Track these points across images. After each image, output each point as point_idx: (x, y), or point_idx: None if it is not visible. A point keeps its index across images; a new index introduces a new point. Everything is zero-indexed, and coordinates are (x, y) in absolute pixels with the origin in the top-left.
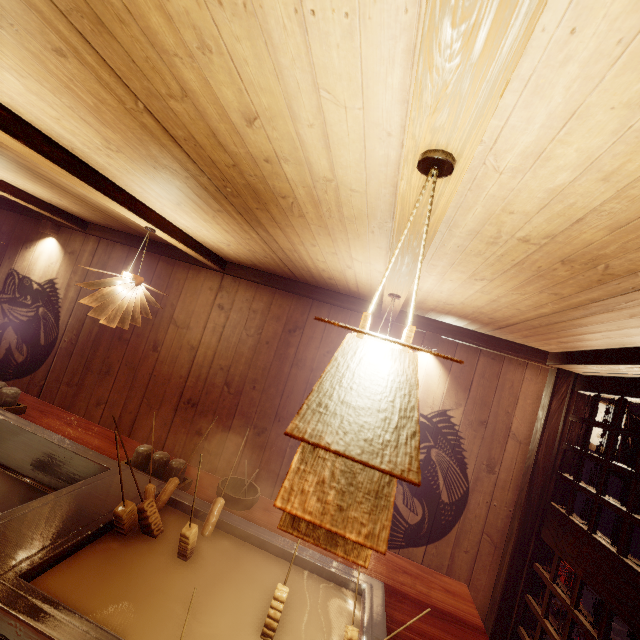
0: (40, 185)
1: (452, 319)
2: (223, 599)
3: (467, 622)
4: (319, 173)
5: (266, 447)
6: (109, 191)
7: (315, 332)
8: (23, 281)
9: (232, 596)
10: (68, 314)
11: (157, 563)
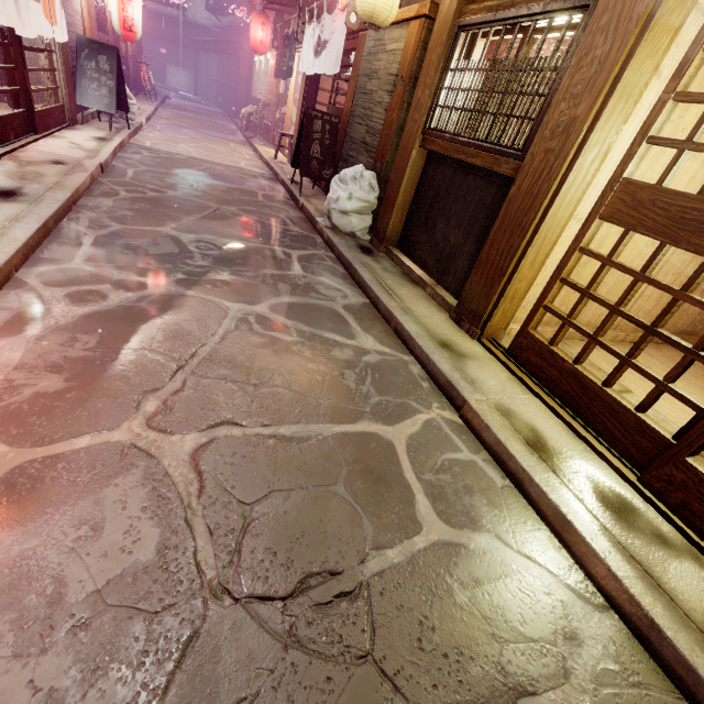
0: None
1: None
2: None
3: None
4: None
5: None
6: None
7: None
8: None
9: None
10: None
11: None
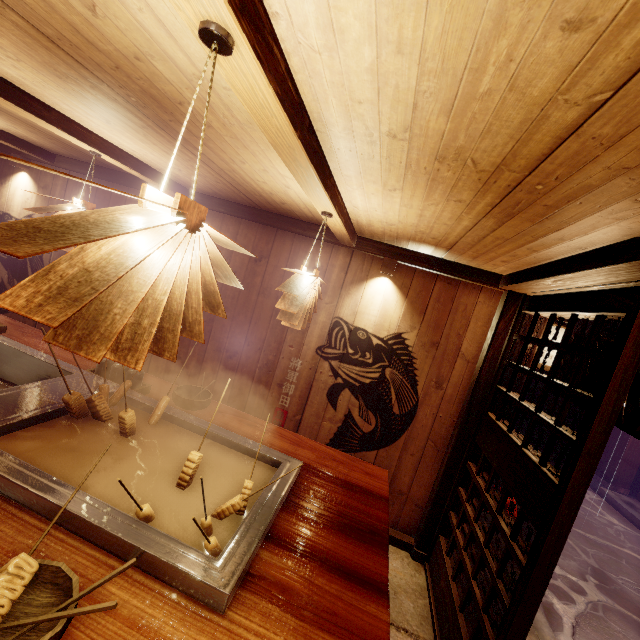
0: None
1: (406, 243)
2: (152, 463)
3: (374, 493)
4: (187, 70)
5: (238, 368)
6: (36, 110)
7: (279, 261)
8: (4, 218)
9: (161, 461)
10: None
11: (101, 438)
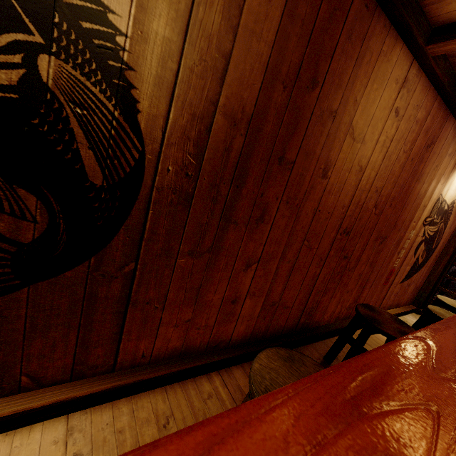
0: None
1: None
2: None
3: None
4: None
5: (382, 250)
6: None
7: (438, 147)
8: None
9: None
10: (162, 96)
11: None
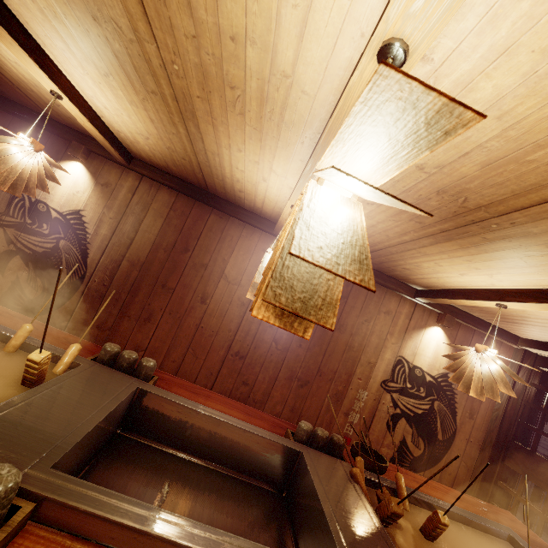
0: (153, 125)
1: (473, 309)
2: None
3: (543, 544)
4: None
5: (308, 397)
6: None
7: (356, 302)
8: (36, 205)
9: None
10: (99, 252)
11: None
